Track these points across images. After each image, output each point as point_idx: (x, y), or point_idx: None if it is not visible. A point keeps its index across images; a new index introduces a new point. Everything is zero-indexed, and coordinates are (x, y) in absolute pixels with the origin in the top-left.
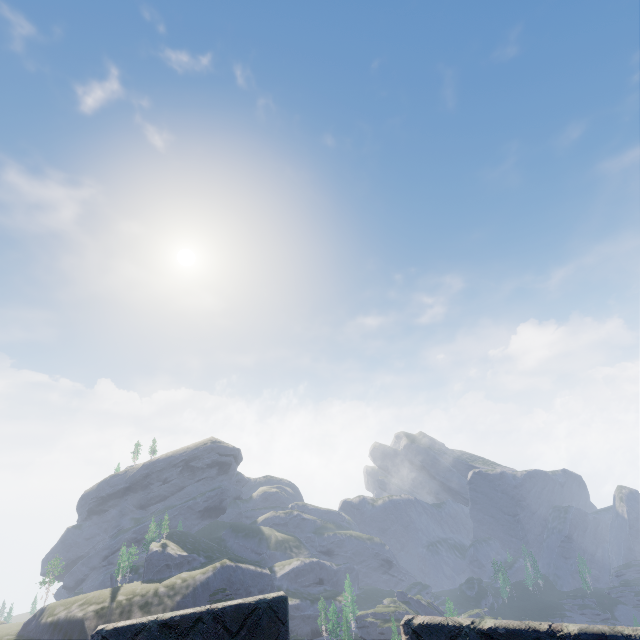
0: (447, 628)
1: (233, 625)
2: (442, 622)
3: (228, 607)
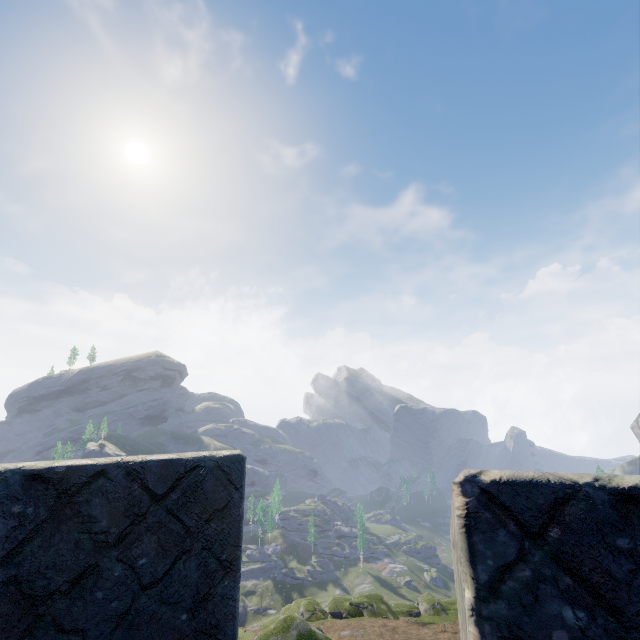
0: (549, 487)
1: (159, 485)
2: (537, 479)
3: (152, 462)
